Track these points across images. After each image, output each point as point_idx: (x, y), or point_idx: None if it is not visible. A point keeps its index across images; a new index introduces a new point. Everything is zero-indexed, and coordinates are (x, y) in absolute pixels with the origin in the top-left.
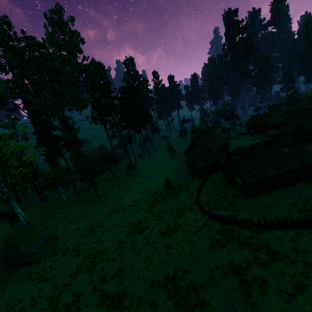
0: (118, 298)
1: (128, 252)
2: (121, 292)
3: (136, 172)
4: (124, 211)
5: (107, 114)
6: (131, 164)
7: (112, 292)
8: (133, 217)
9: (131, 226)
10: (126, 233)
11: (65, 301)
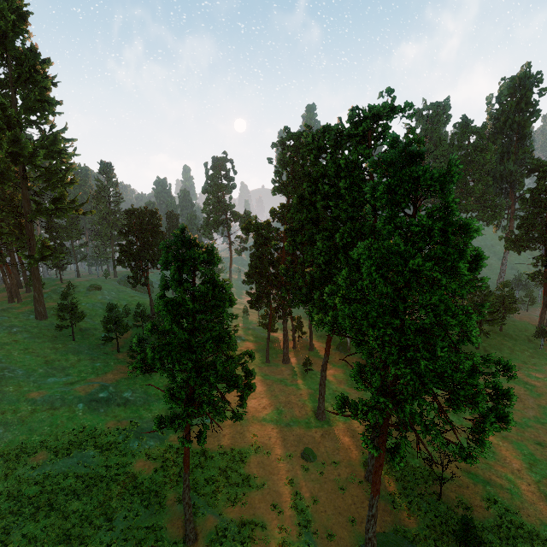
0: (540, 458)
1: (546, 433)
2: (543, 457)
3: (545, 343)
4: (526, 387)
5: (538, 240)
6: (539, 326)
7: (530, 450)
8: (546, 402)
9: (543, 410)
10: (536, 413)
11: (471, 423)
